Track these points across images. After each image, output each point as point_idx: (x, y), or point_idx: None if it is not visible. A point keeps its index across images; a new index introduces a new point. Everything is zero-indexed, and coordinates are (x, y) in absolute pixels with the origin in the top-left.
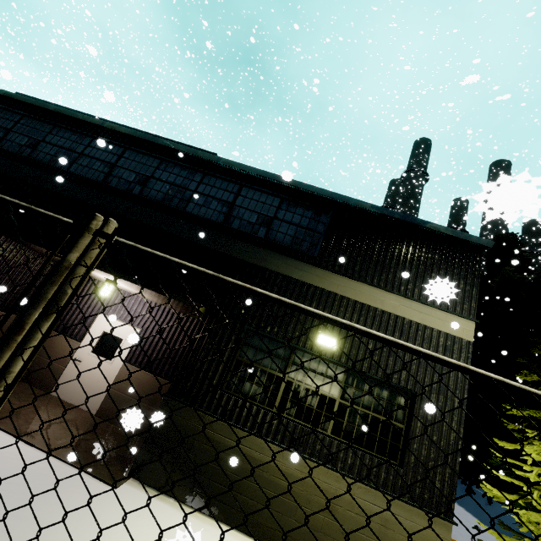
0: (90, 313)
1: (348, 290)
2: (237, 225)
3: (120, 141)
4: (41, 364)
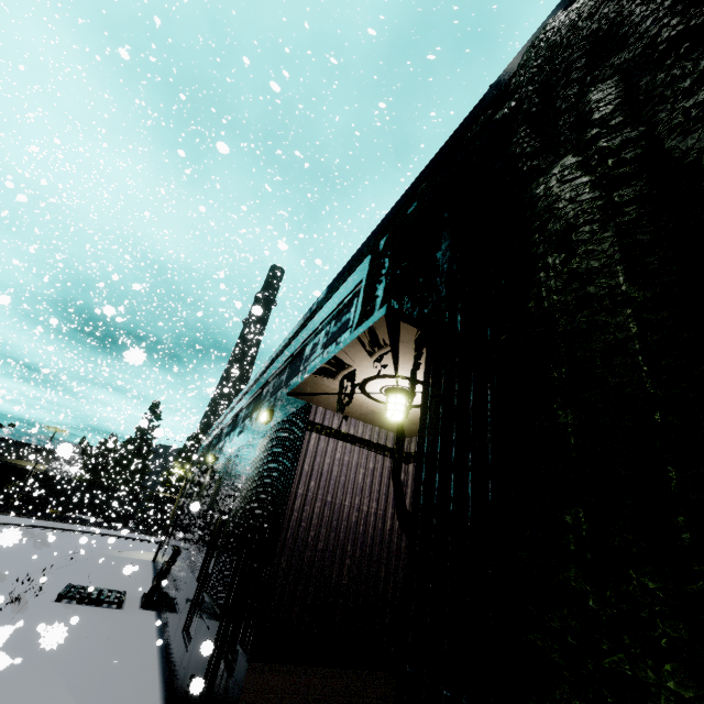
0: None
1: (20, 463)
2: None
3: None
4: None
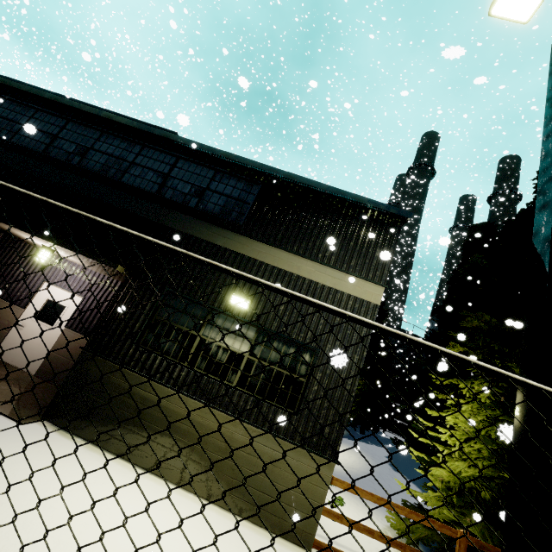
0: (35, 282)
1: (268, 256)
2: (170, 195)
3: (62, 113)
4: None
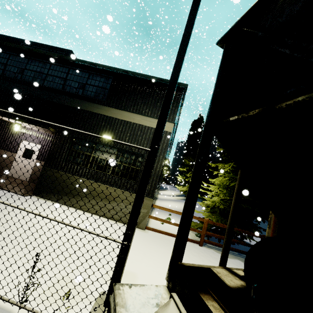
0: (17, 140)
1: (119, 115)
2: (69, 89)
3: (6, 50)
4: (1, 164)
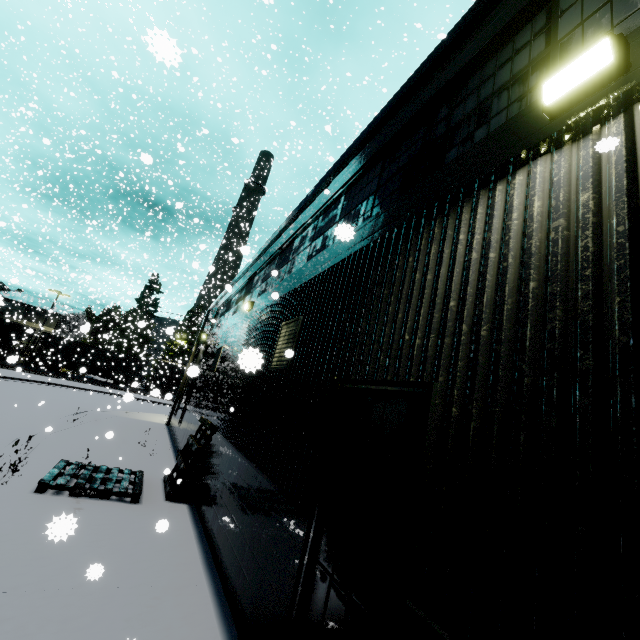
0: None
1: (28, 324)
2: (1, 310)
3: None
4: None
